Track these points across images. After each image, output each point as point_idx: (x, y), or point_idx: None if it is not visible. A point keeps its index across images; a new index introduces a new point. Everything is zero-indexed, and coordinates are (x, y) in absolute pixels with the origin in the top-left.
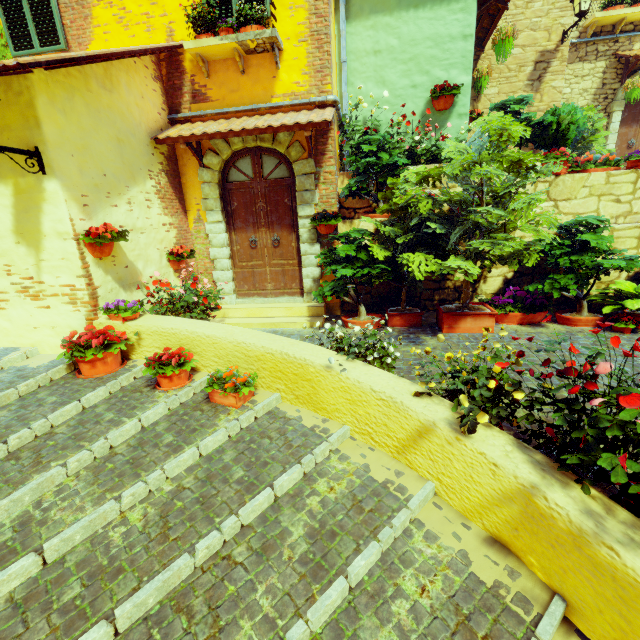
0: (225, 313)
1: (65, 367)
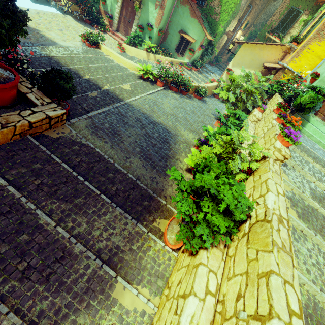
0: None
1: None
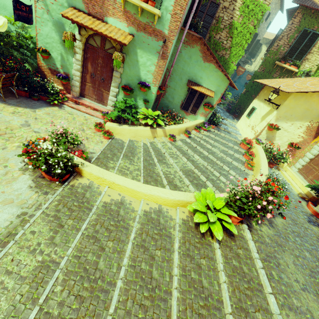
0: (287, 170)
1: (240, 142)
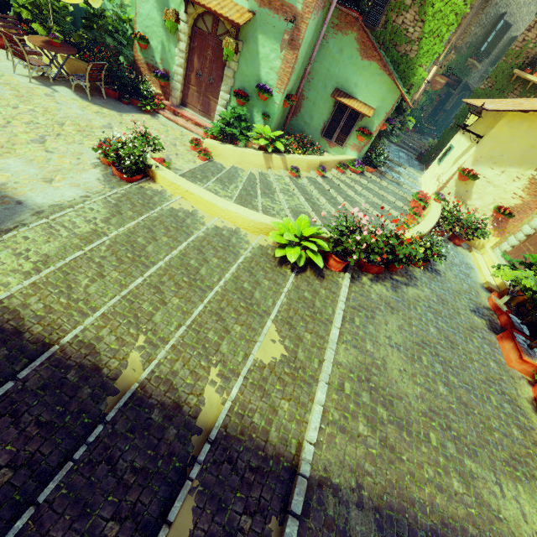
0: (484, 253)
1: (412, 199)
